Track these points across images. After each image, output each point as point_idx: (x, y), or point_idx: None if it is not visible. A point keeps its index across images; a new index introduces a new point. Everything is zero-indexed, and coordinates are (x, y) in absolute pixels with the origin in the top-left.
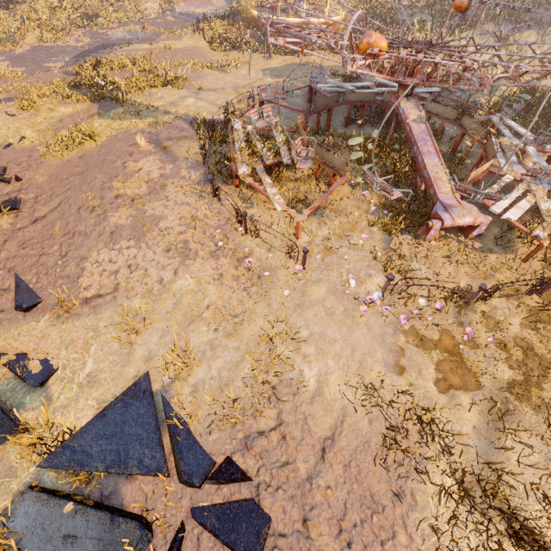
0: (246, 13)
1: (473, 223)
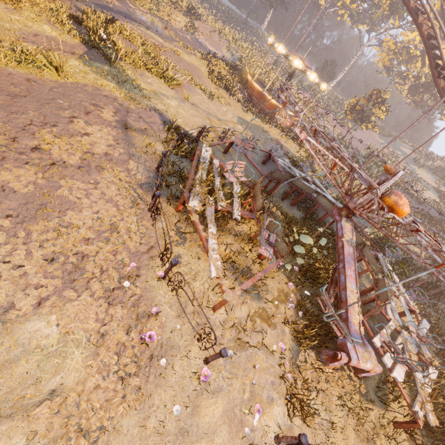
0: (243, 73)
1: (370, 370)
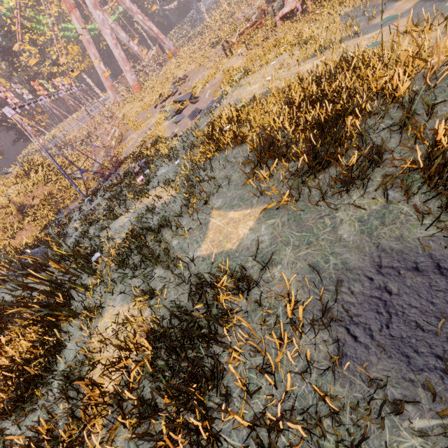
0: None
1: (291, 8)
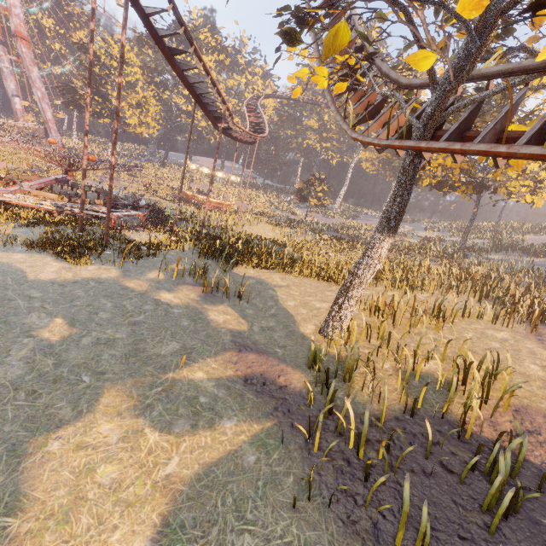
0: None
1: None
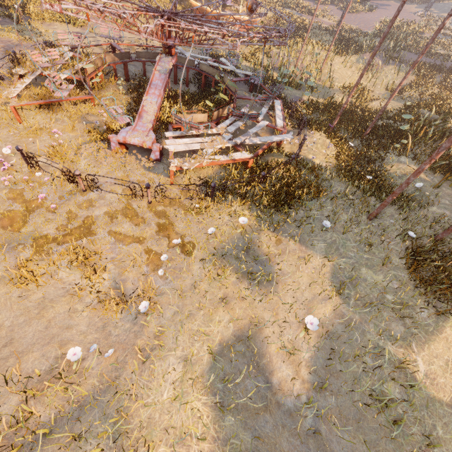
0: None
1: (143, 145)
